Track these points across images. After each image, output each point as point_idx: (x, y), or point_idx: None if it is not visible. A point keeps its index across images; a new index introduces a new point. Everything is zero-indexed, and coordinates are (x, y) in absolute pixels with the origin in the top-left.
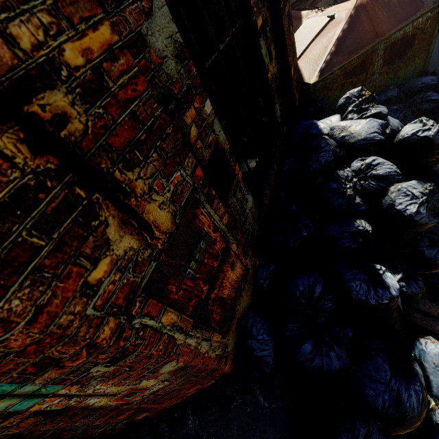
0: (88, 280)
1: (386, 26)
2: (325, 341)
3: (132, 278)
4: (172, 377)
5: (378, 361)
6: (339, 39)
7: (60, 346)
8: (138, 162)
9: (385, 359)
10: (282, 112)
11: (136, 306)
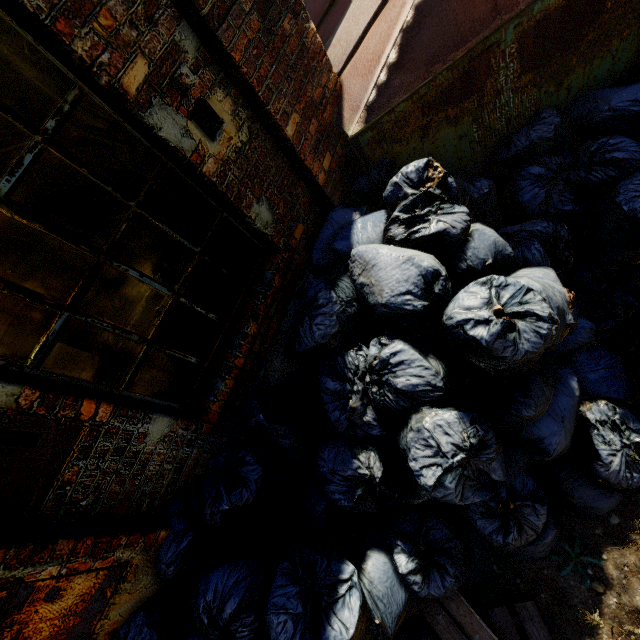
0: None
1: None
2: None
3: None
4: None
5: None
6: (405, 29)
7: None
8: None
9: None
10: (286, 206)
11: None
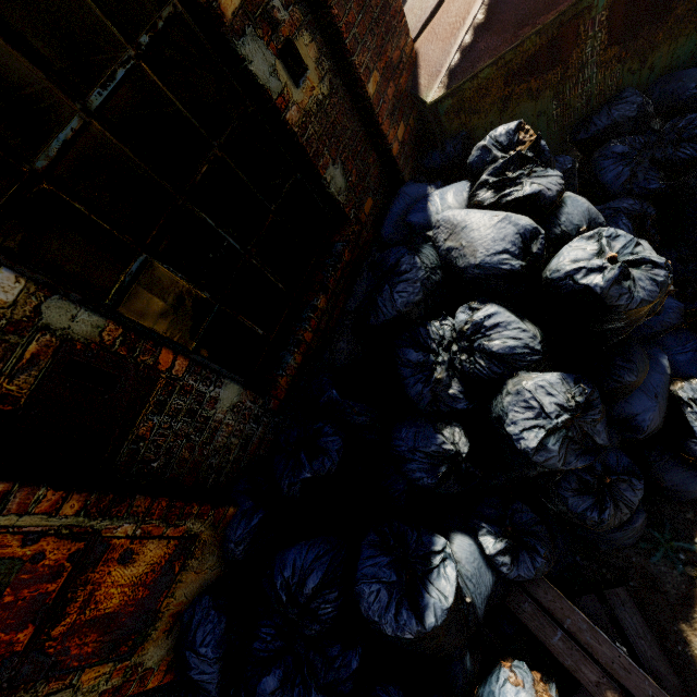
0: None
1: None
2: (304, 675)
3: None
4: None
5: None
6: None
7: None
8: None
9: None
10: (358, 175)
11: None
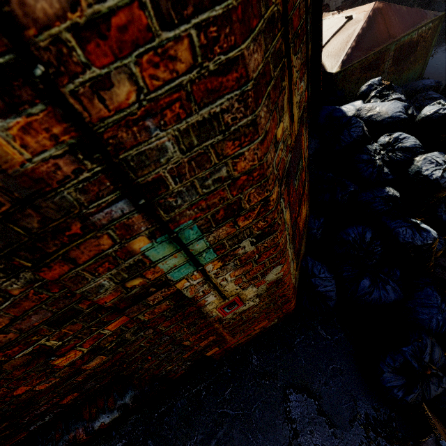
0: (276, 134)
1: (397, 30)
2: (380, 277)
3: (284, 157)
4: (264, 293)
5: (428, 290)
6: (359, 36)
7: (255, 188)
8: (296, 52)
9: (433, 289)
10: (310, 95)
11: (282, 187)
